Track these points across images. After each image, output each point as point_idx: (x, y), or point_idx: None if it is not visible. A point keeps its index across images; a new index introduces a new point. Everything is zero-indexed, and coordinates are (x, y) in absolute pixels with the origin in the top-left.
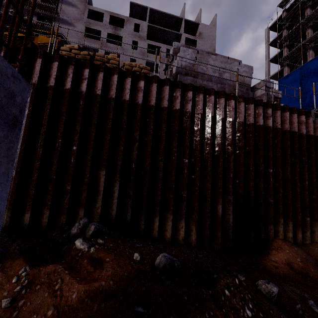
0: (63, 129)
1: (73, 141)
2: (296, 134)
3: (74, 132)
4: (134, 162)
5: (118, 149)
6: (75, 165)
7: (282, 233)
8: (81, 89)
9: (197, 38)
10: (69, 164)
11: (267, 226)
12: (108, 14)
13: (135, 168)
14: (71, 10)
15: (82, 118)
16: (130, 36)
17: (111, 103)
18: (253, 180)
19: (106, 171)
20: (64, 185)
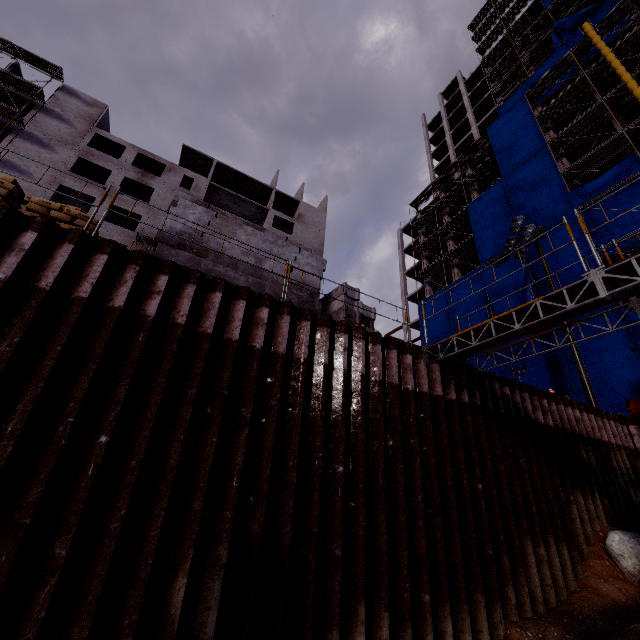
0: None
1: None
2: (396, 389)
3: None
4: None
5: None
6: None
7: None
8: None
9: (294, 220)
10: None
11: (323, 634)
12: (134, 150)
13: None
14: (57, 126)
15: None
16: (172, 191)
17: None
18: (294, 495)
19: None
20: None
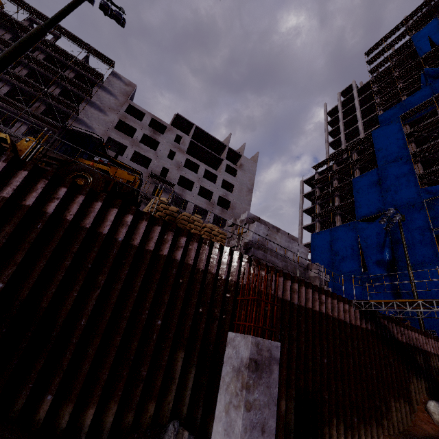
0: (152, 299)
1: (158, 313)
2: (342, 322)
3: (161, 302)
4: (213, 344)
5: (199, 327)
6: (156, 343)
7: (335, 438)
8: (176, 256)
9: (237, 168)
10: (150, 341)
11: (322, 428)
12: (150, 116)
13: (212, 351)
14: (108, 98)
15: (172, 288)
16: (169, 144)
17: (200, 274)
18: (312, 371)
19: (185, 353)
20: (139, 368)
